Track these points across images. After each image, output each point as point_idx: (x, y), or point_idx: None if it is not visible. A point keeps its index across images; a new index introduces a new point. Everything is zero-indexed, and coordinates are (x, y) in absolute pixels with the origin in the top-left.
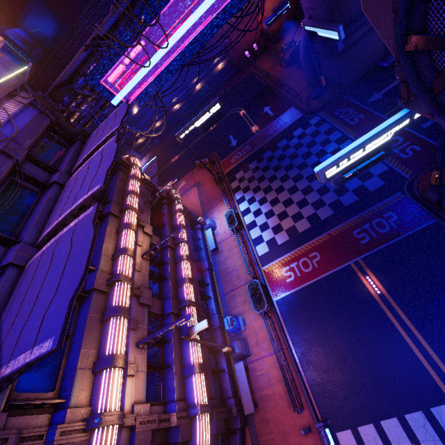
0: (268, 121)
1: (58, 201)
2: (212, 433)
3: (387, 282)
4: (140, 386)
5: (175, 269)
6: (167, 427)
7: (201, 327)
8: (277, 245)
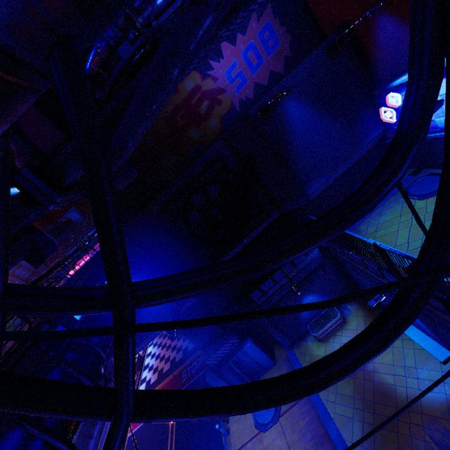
0: None
1: None
2: None
3: None
4: None
5: None
6: None
7: None
8: (149, 385)
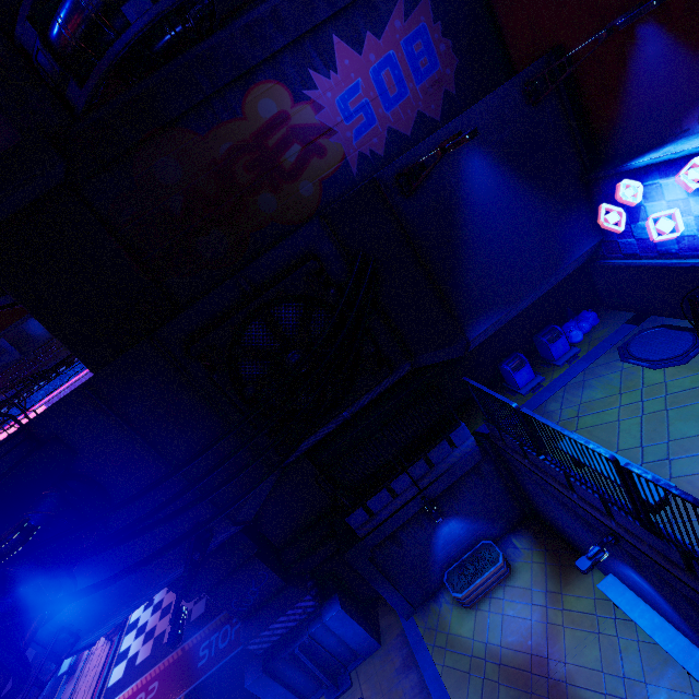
0: None
1: None
2: None
3: None
4: None
5: None
6: None
7: None
8: (133, 666)
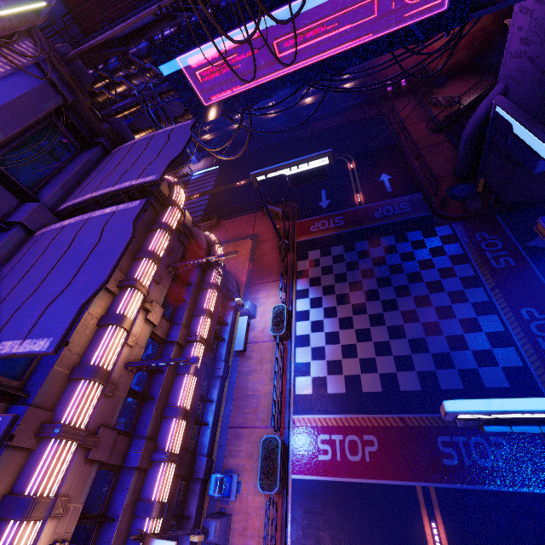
0: (381, 196)
1: (1, 275)
2: None
3: None
4: None
5: (172, 382)
6: None
7: None
8: (325, 392)
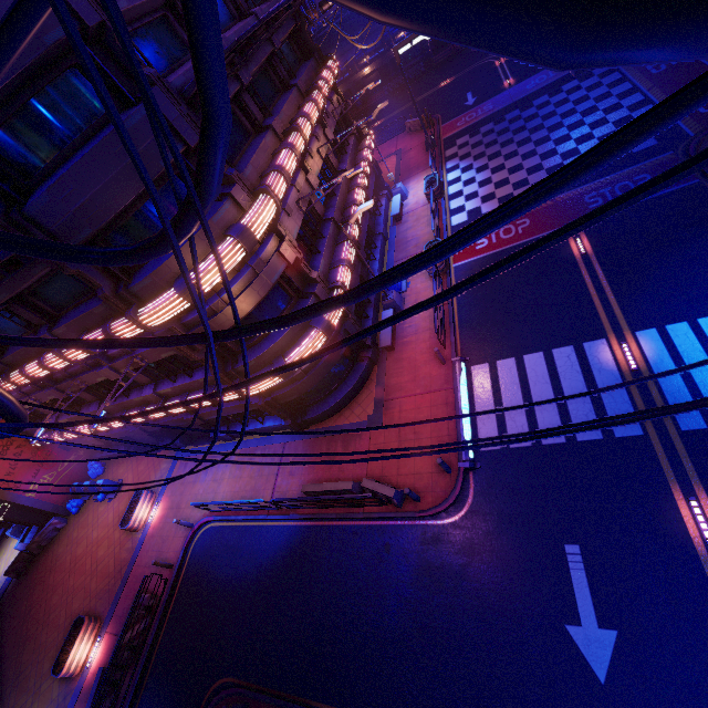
0: (533, 72)
1: None
2: (343, 329)
3: (599, 243)
4: (292, 228)
5: (346, 195)
6: (306, 282)
7: (366, 206)
8: (479, 214)
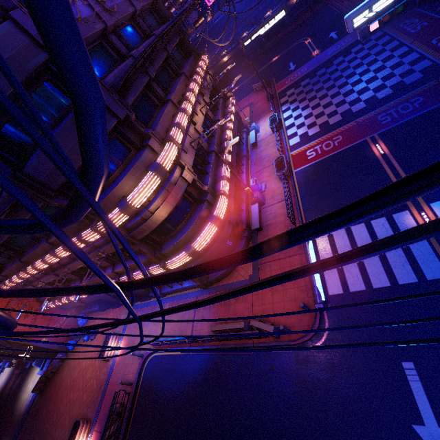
0: (331, 44)
1: None
2: (227, 220)
3: (393, 146)
4: (189, 160)
5: (221, 135)
6: (201, 193)
7: (234, 141)
8: (307, 136)
